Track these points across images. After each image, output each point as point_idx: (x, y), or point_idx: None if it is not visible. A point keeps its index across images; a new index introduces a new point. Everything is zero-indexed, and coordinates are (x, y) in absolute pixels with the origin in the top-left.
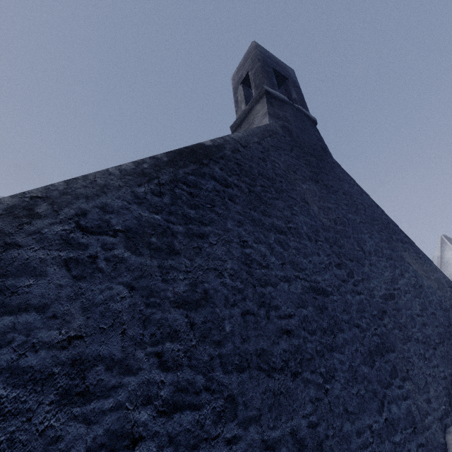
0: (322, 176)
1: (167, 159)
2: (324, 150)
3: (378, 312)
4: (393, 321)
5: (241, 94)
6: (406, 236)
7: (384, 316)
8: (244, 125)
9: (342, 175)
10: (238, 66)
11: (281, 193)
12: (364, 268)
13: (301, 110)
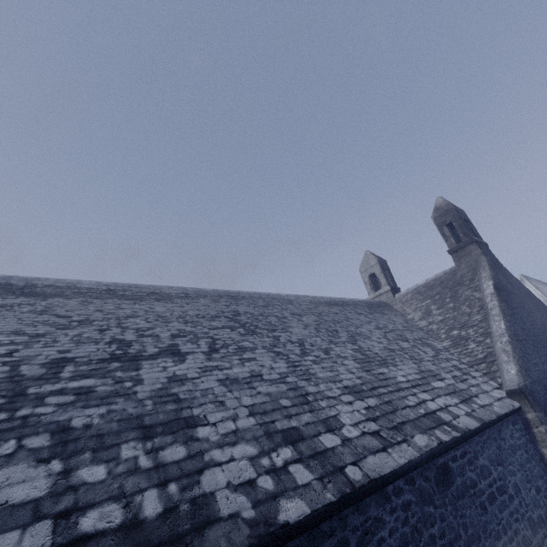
0: (507, 279)
1: (497, 293)
2: (500, 263)
3: (542, 330)
4: (546, 333)
5: (448, 232)
6: (537, 298)
7: (544, 331)
8: (460, 253)
9: (509, 274)
10: (438, 213)
11: (509, 293)
12: (533, 315)
13: (485, 243)
